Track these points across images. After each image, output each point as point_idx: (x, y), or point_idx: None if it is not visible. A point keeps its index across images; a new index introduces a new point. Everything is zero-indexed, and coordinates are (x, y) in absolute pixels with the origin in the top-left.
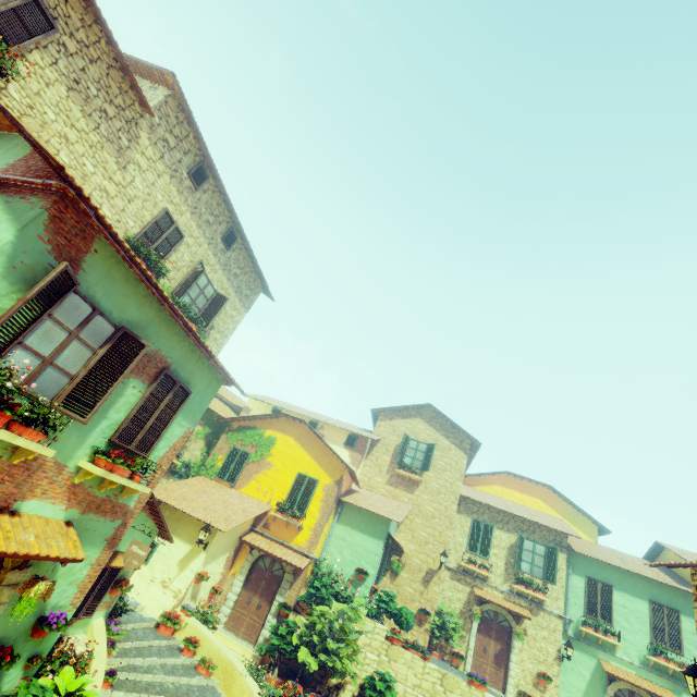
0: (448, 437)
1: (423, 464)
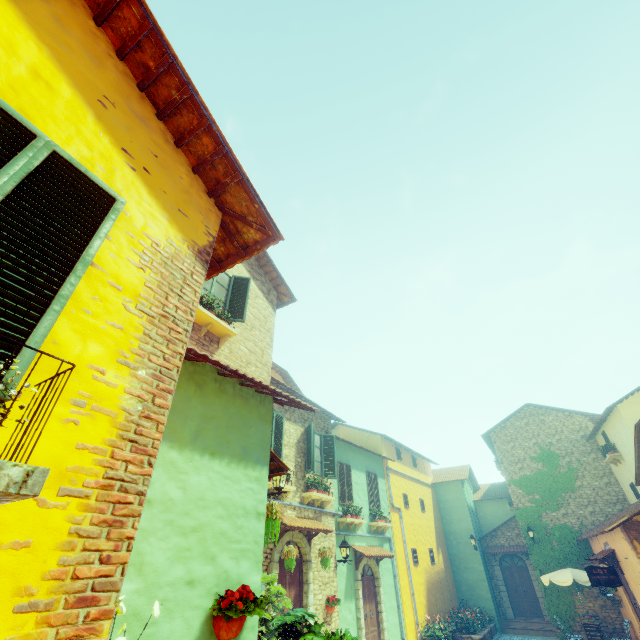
0: (255, 277)
1: (228, 308)
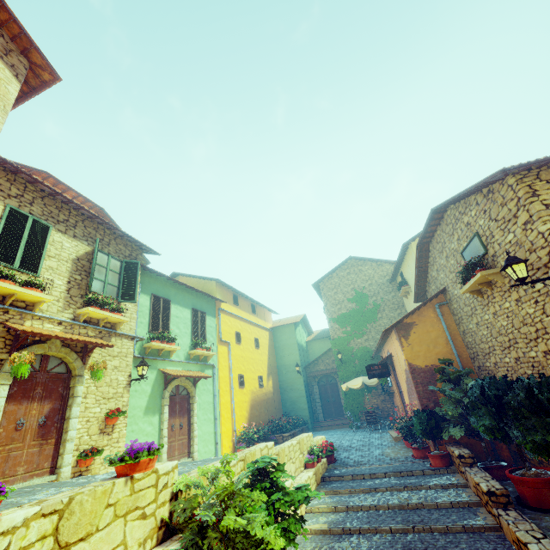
0: None
1: None
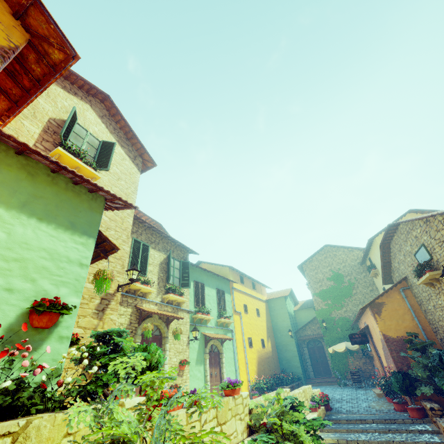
0: (122, 145)
1: (96, 161)
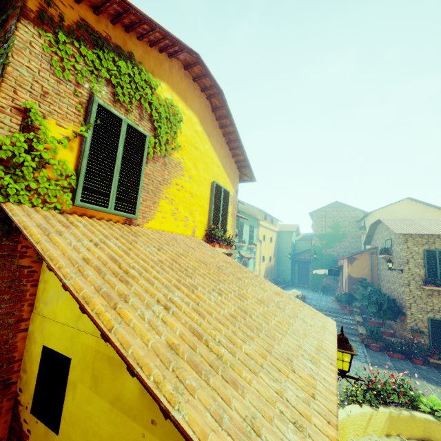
0: None
1: None
